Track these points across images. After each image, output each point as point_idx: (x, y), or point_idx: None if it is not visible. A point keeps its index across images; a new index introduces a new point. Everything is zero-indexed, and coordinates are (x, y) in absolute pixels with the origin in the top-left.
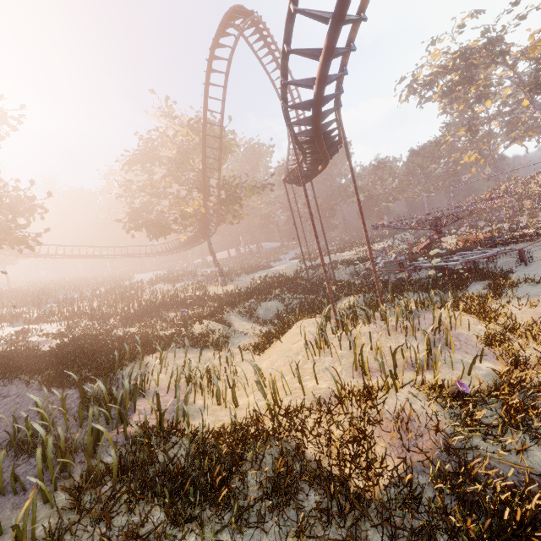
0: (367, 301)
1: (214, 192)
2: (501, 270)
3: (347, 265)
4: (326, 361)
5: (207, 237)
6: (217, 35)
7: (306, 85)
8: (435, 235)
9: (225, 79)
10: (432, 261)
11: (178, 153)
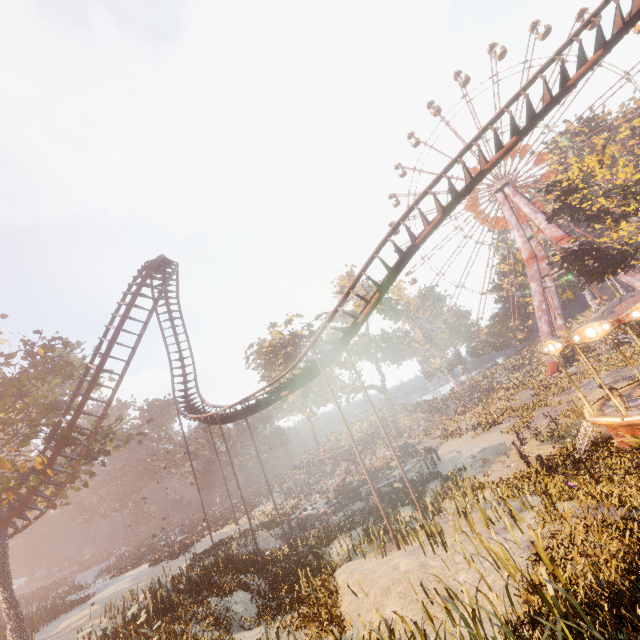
0: (389, 516)
1: (78, 439)
2: (431, 473)
3: (269, 526)
4: (463, 547)
5: (1, 541)
6: (152, 268)
7: (355, 316)
8: (352, 465)
9: (153, 305)
10: (394, 473)
11: (10, 380)
